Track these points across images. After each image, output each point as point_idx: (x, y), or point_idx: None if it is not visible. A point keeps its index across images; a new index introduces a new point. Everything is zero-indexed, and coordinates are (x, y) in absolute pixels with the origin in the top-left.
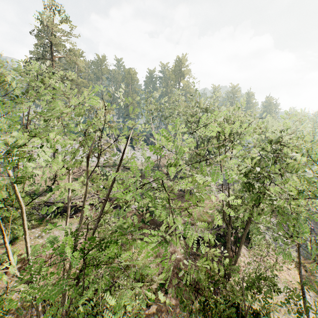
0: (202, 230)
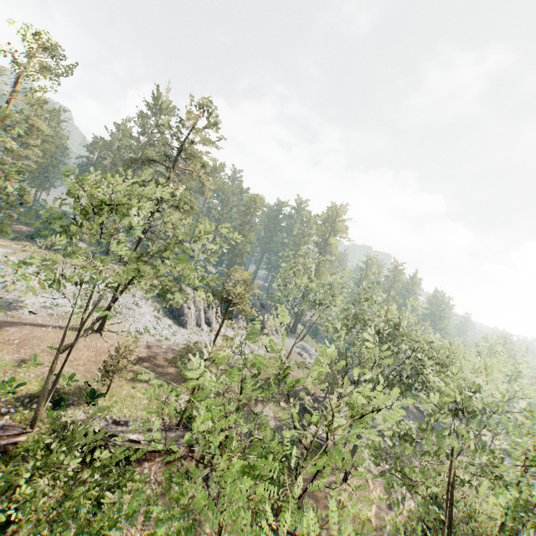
0: None
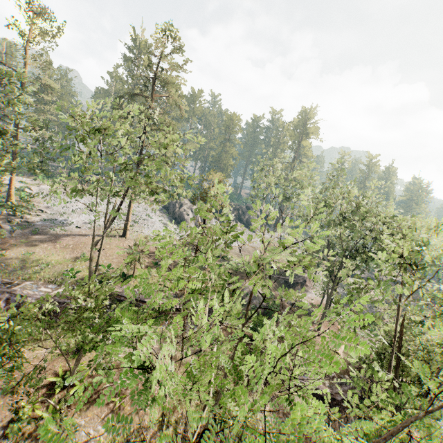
0: (332, 383)
